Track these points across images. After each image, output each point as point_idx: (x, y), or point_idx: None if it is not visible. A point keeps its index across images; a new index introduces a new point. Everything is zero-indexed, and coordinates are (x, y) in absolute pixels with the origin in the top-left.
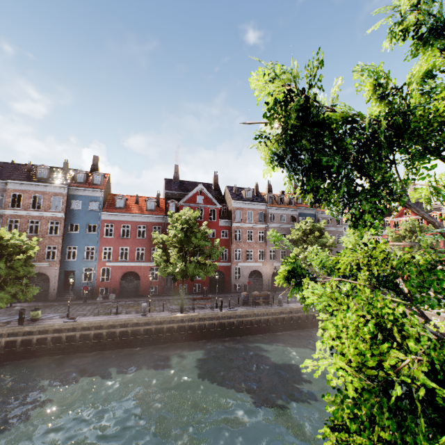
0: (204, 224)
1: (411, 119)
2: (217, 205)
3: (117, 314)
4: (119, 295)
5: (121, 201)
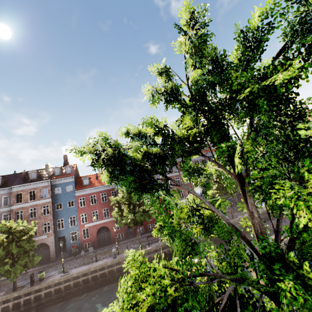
0: None
1: (178, 138)
2: None
3: (97, 261)
4: (98, 246)
5: (86, 180)
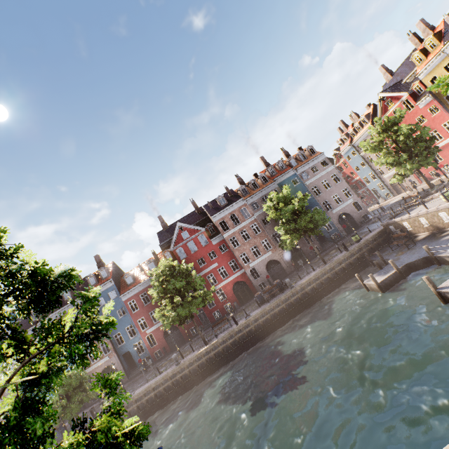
0: (182, 263)
1: None
2: (201, 230)
3: (161, 373)
4: (171, 350)
5: (129, 278)
